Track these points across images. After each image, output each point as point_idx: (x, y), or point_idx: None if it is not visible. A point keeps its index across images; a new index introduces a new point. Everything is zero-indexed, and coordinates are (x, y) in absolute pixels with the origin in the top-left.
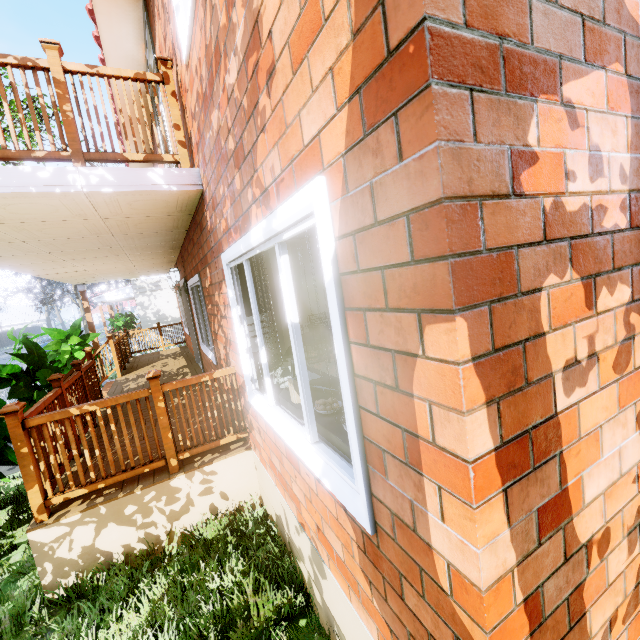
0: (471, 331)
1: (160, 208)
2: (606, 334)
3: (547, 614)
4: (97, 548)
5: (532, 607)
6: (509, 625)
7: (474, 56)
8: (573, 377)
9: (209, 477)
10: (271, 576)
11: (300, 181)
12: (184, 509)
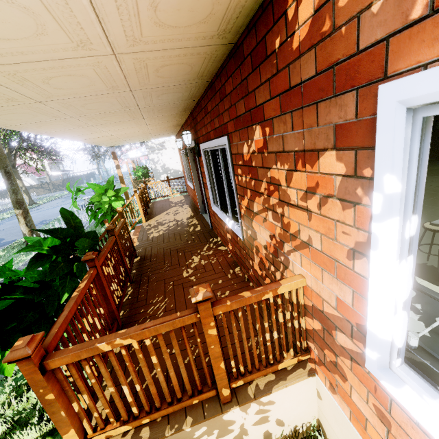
0: None
1: (197, 23)
2: None
3: None
4: None
5: None
6: None
7: None
8: None
9: (265, 407)
10: None
11: None
12: (237, 438)
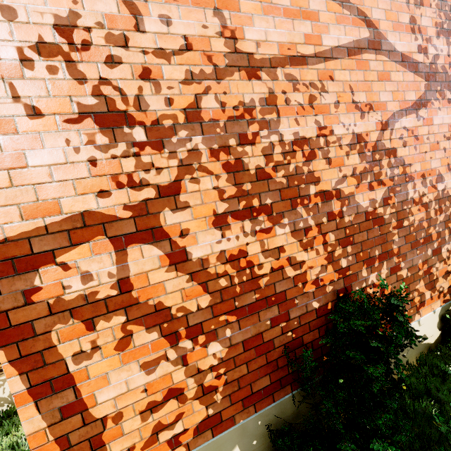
0: (7, 353)
1: None
2: (106, 337)
3: (73, 444)
4: None
5: (61, 442)
6: (45, 448)
7: None
8: (81, 357)
9: None
10: None
11: None
12: None
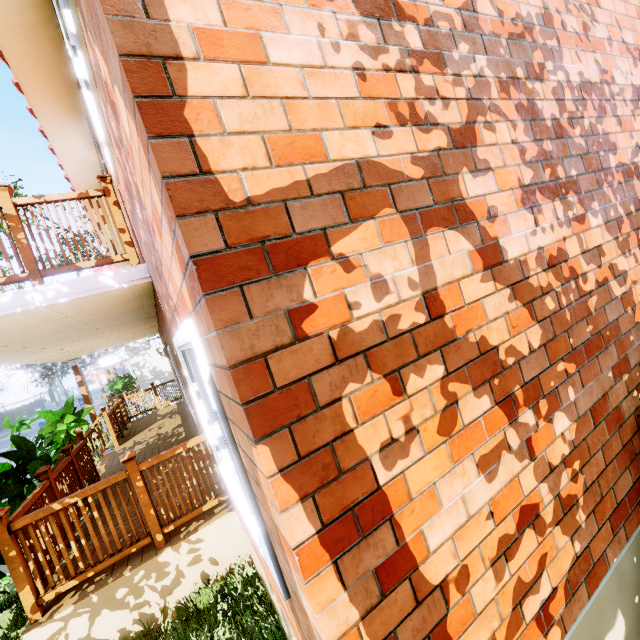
0: (274, 451)
1: (119, 299)
2: (423, 409)
3: None
4: (93, 638)
5: None
6: None
7: (239, 263)
8: (393, 453)
9: (196, 545)
10: (256, 639)
11: (185, 313)
12: (175, 582)
